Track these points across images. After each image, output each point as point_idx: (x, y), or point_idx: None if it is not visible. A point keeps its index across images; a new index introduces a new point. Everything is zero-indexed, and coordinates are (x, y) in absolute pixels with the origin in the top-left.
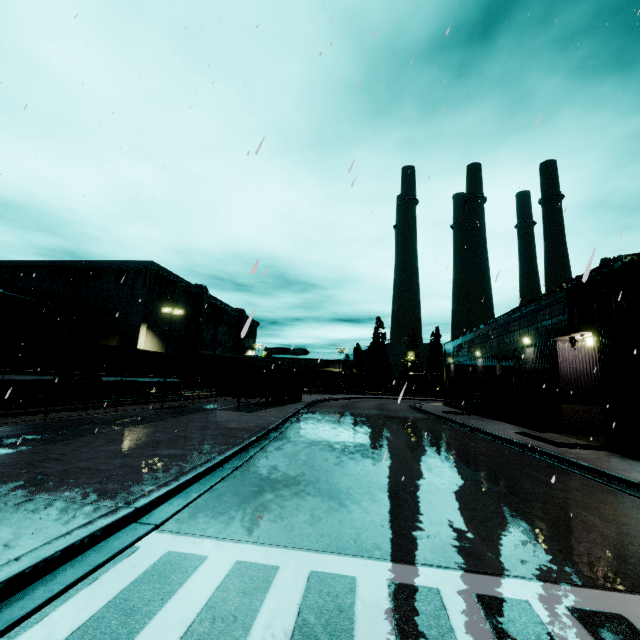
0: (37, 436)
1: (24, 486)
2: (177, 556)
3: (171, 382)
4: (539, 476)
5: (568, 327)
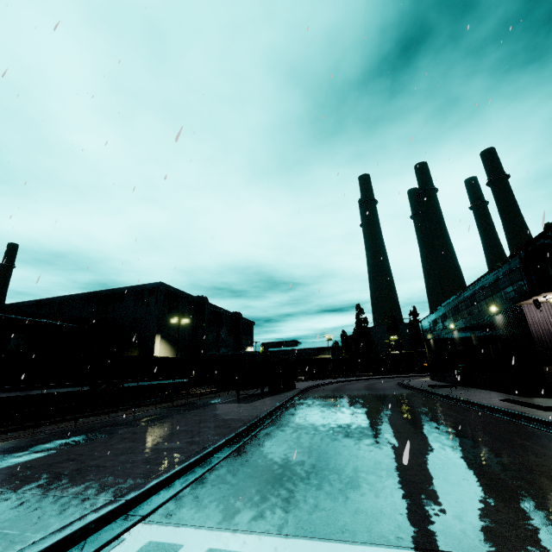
0: (66, 440)
1: (41, 485)
2: (156, 546)
3: (182, 382)
4: (525, 443)
5: (529, 291)
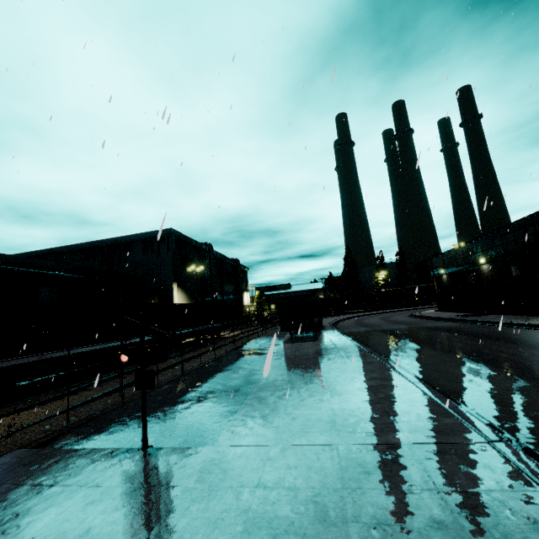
0: (204, 388)
1: (347, 435)
2: None
3: (215, 327)
4: None
5: None
